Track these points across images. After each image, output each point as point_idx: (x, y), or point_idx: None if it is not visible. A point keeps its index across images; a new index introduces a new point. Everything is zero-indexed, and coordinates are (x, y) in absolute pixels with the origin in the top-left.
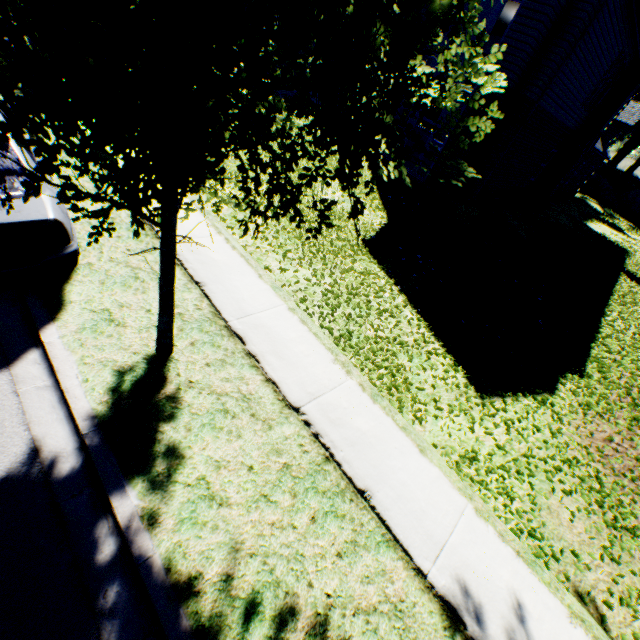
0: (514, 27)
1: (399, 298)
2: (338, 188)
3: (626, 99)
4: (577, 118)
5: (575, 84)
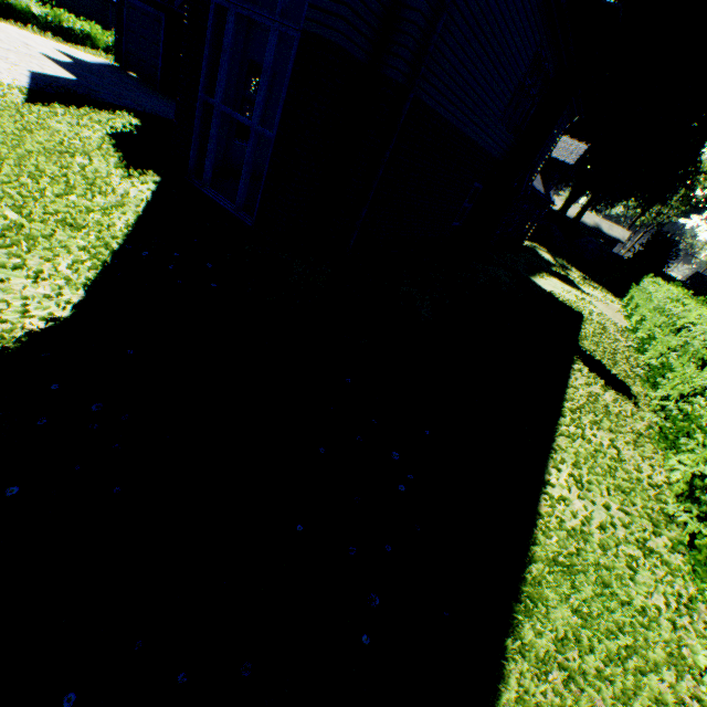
0: None
1: None
2: None
3: (560, 128)
4: (499, 141)
5: (479, 79)
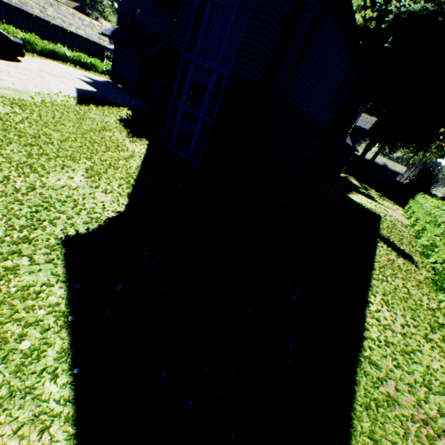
0: (248, 28)
1: (57, 343)
2: (84, 172)
3: (360, 110)
4: (327, 119)
5: (317, 89)
